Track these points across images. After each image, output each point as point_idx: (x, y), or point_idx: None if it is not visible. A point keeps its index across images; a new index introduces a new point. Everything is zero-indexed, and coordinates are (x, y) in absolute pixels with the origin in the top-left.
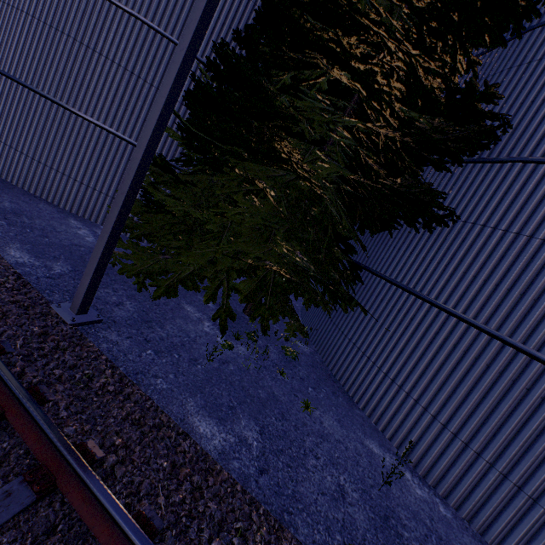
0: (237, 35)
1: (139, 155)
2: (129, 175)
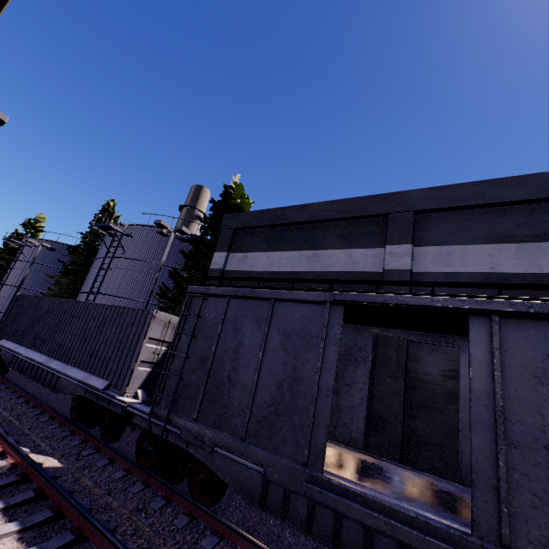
0: (49, 288)
1: (3, 316)
2: (1, 319)
